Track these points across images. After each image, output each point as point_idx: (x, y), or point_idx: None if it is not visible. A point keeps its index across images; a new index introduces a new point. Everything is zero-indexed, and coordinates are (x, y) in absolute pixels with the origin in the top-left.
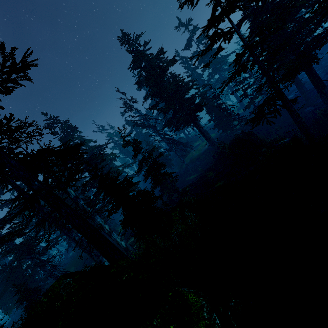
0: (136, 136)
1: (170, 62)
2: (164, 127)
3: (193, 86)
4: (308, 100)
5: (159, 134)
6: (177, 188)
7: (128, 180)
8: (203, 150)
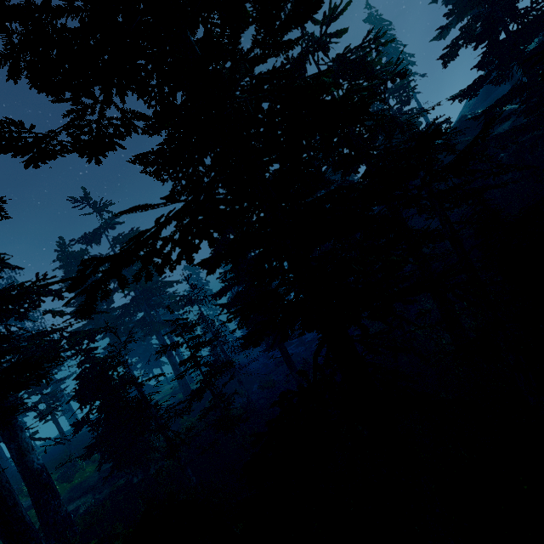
0: None
1: None
2: None
3: (23, 294)
4: None
5: None
6: None
7: None
8: None
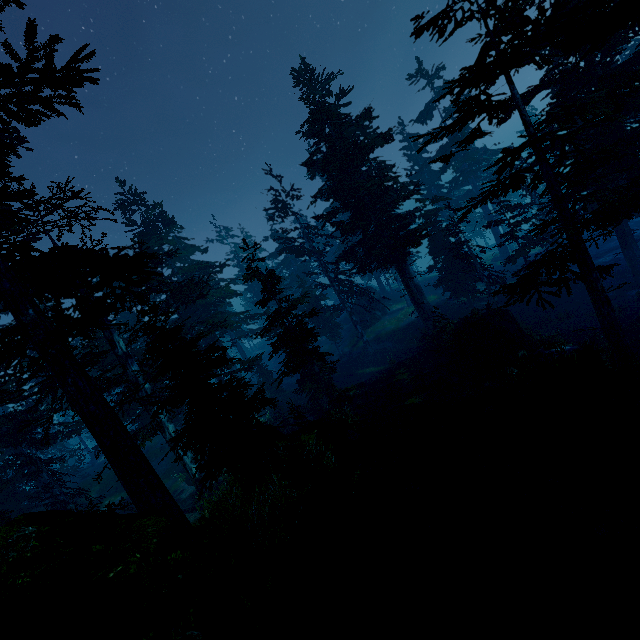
0: (284, 264)
1: (379, 139)
2: (337, 261)
3: (412, 195)
4: (639, 276)
5: (327, 270)
6: (332, 385)
7: (215, 351)
8: (405, 322)
